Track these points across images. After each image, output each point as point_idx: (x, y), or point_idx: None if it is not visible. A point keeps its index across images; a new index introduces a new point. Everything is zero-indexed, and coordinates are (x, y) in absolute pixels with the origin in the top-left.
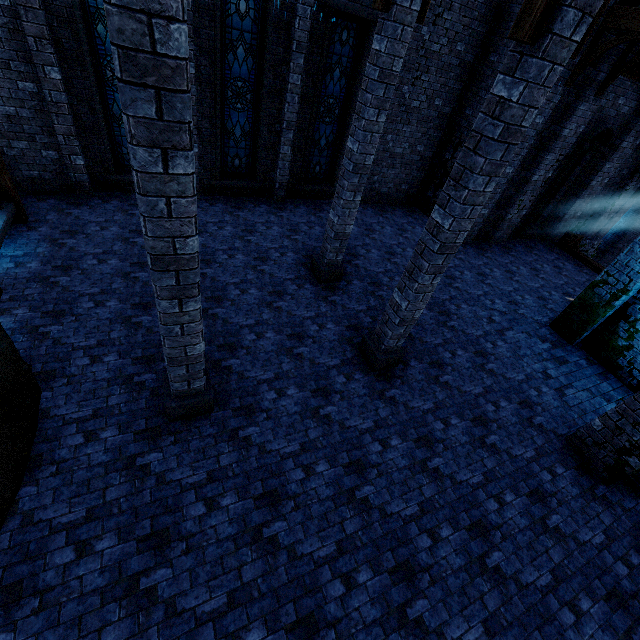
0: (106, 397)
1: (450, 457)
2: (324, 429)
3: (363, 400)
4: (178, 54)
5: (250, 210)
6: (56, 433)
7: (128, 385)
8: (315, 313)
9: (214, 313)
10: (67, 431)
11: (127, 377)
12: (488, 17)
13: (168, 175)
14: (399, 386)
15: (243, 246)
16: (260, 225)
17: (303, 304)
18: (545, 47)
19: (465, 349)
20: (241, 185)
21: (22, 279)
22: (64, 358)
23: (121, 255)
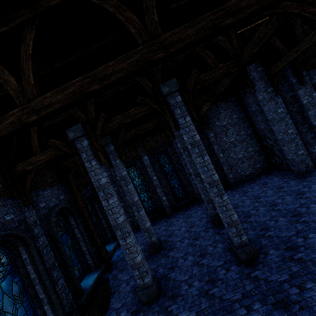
0: (126, 298)
1: (306, 315)
2: (210, 302)
3: (235, 281)
4: (104, 183)
5: (190, 209)
6: (109, 314)
7: (134, 292)
8: (212, 241)
9: (169, 255)
10: (112, 313)
11: (134, 289)
12: (237, 104)
13: (109, 204)
14: (260, 268)
15: (185, 224)
16: (193, 213)
17: (207, 239)
18: (181, 127)
19: (315, 232)
20: (185, 202)
21: (117, 261)
22: (119, 285)
23: (144, 244)
